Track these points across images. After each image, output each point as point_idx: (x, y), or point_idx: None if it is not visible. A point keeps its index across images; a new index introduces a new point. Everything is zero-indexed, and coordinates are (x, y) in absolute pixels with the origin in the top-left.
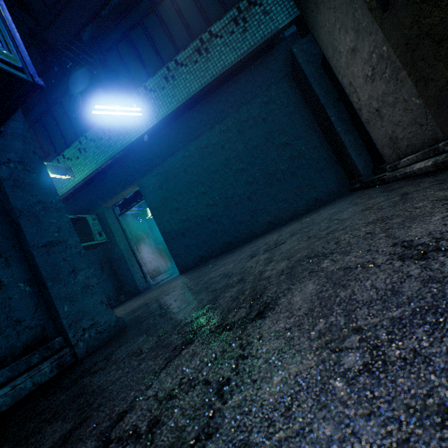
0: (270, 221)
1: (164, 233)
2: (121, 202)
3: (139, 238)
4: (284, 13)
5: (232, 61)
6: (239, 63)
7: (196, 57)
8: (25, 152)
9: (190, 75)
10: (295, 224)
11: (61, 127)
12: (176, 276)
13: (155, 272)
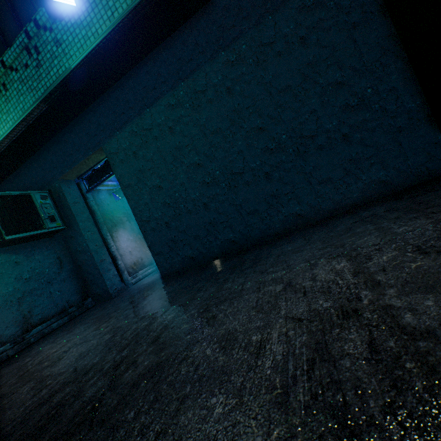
0: (299, 213)
1: (140, 221)
2: (89, 174)
3: (116, 221)
4: None
5: None
6: None
7: None
8: None
9: None
10: (376, 235)
11: None
12: (159, 279)
13: (137, 266)
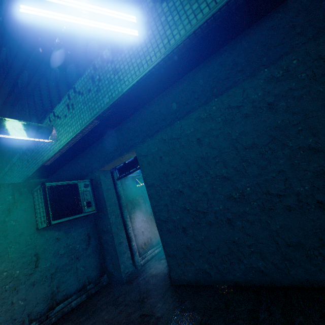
0: None
1: (158, 219)
2: (121, 165)
3: (135, 204)
4: None
5: None
6: None
7: None
8: None
9: None
10: None
11: (58, 79)
12: (167, 277)
13: (146, 246)
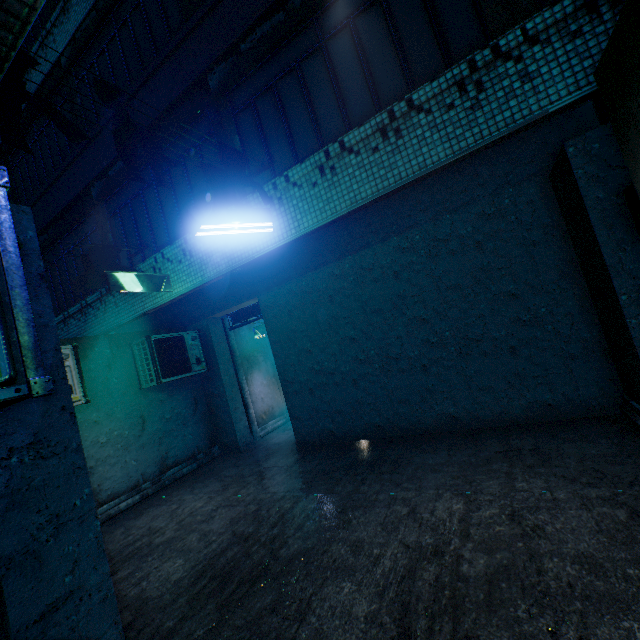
0: (454, 415)
1: (284, 380)
2: (235, 311)
3: (253, 362)
4: (566, 81)
5: (440, 161)
6: (453, 163)
7: (377, 140)
8: (45, 417)
9: (361, 171)
10: (500, 482)
11: (165, 210)
12: (292, 443)
13: (267, 415)
